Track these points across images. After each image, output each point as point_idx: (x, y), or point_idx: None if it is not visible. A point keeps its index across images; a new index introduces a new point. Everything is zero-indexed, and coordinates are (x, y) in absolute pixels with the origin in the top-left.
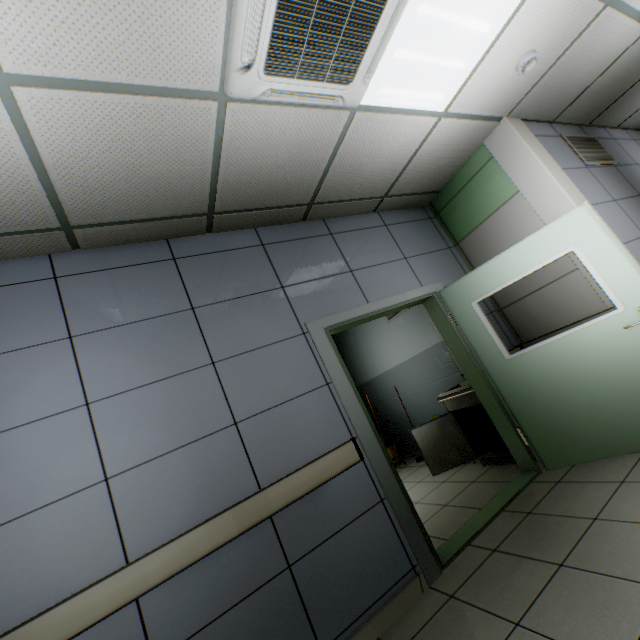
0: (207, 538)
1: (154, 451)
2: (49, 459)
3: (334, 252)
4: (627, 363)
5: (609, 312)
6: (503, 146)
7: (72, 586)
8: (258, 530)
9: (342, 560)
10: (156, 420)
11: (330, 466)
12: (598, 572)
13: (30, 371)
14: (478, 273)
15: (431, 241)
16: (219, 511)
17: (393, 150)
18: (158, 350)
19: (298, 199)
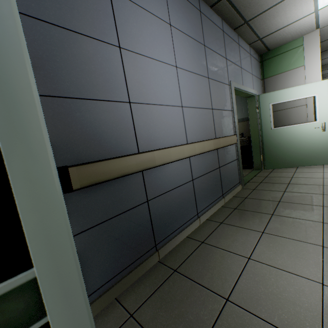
0: (208, 146)
1: (193, 104)
2: (166, 85)
3: (238, 54)
4: (309, 140)
5: (313, 121)
6: (310, 42)
7: (174, 143)
8: (214, 152)
9: (228, 172)
10: (194, 91)
11: (232, 140)
12: (302, 184)
13: (158, 32)
14: (278, 92)
15: (258, 72)
16: (207, 139)
17: (291, 16)
18: (195, 58)
19: (248, 15)
